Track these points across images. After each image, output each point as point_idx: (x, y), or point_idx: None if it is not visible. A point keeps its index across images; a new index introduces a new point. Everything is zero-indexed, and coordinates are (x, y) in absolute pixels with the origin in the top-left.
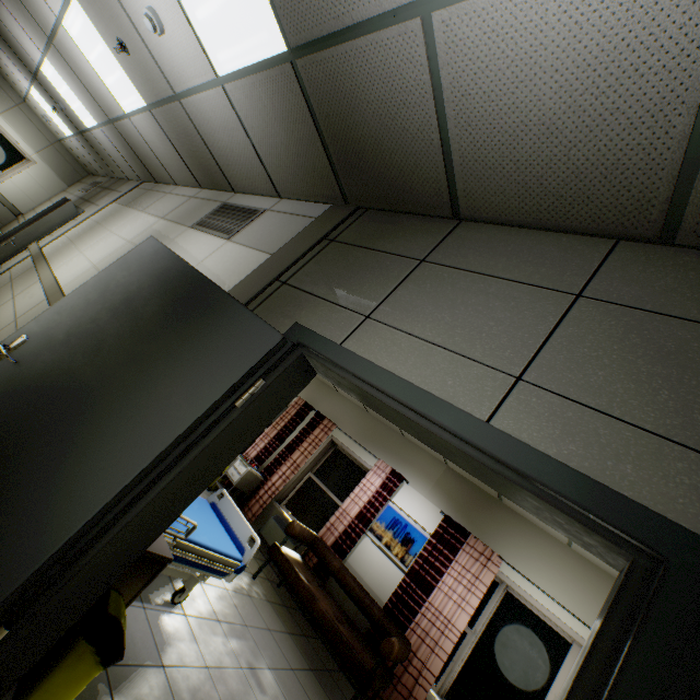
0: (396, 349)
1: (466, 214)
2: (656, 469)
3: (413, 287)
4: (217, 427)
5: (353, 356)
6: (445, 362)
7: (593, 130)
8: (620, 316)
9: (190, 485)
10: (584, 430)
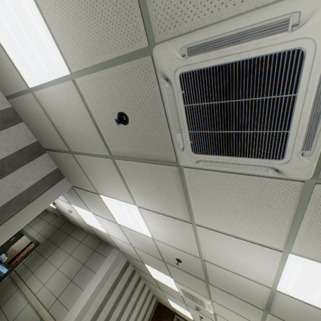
0: (31, 231)
1: (48, 211)
2: (42, 238)
3: (38, 222)
4: (8, 243)
5: (27, 232)
6: (35, 232)
7: (49, 209)
8: (50, 225)
9: (3, 251)
10: (40, 236)
